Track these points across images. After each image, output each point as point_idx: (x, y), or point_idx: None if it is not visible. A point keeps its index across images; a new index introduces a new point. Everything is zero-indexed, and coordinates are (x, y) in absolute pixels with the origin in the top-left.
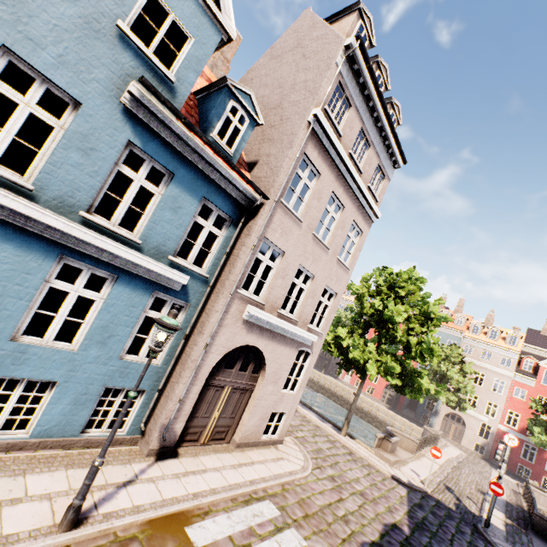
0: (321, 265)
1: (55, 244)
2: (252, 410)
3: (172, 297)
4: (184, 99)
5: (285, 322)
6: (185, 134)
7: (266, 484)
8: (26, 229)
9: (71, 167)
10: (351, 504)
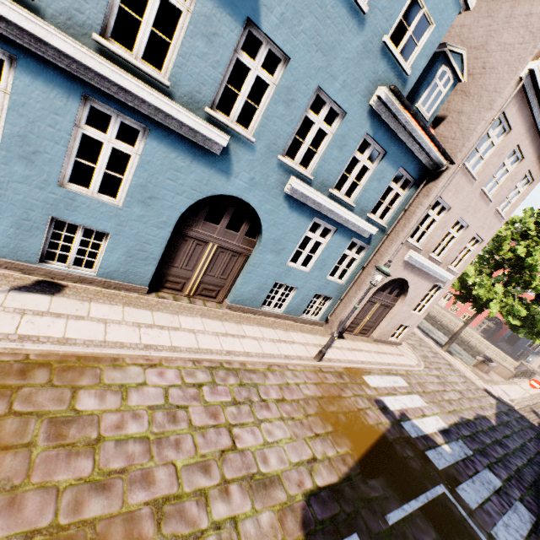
0: (478, 216)
1: (314, 210)
2: (389, 321)
3: (360, 241)
4: (410, 86)
5: (433, 264)
6: (405, 121)
7: (397, 367)
8: (303, 203)
9: (331, 161)
10: (452, 395)
